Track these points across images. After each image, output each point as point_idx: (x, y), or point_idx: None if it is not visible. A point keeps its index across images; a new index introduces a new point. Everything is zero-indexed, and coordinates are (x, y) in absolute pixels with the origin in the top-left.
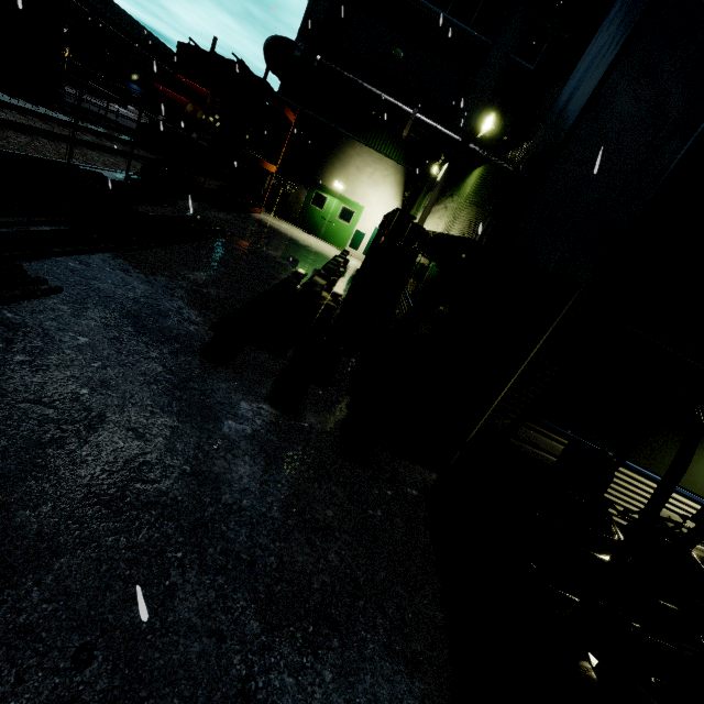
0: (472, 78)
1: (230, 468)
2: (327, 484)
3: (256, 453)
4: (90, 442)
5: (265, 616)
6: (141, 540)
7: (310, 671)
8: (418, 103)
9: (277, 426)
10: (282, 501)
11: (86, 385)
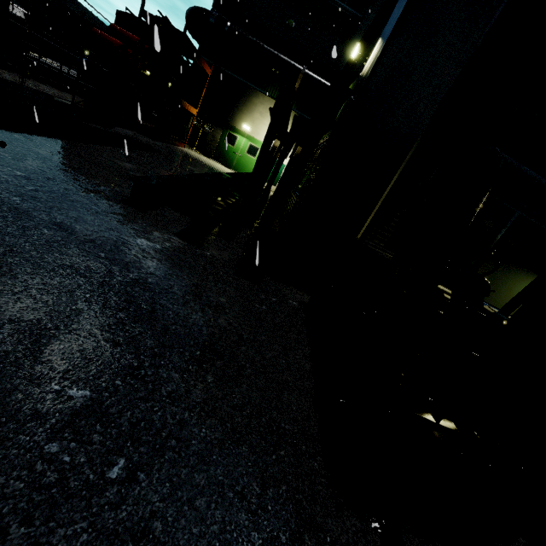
0: (348, 44)
1: (140, 261)
2: (222, 285)
3: (164, 259)
4: (17, 225)
5: (159, 340)
6: (54, 282)
7: (195, 374)
8: (307, 63)
9: (184, 249)
10: (182, 286)
11: (18, 196)
